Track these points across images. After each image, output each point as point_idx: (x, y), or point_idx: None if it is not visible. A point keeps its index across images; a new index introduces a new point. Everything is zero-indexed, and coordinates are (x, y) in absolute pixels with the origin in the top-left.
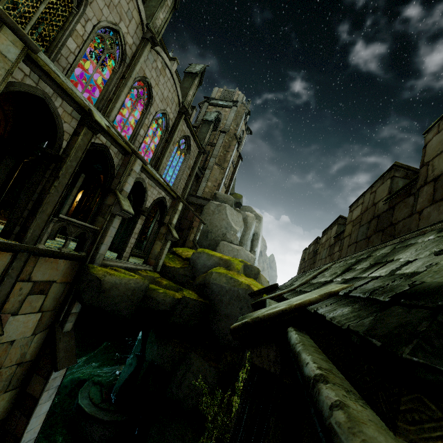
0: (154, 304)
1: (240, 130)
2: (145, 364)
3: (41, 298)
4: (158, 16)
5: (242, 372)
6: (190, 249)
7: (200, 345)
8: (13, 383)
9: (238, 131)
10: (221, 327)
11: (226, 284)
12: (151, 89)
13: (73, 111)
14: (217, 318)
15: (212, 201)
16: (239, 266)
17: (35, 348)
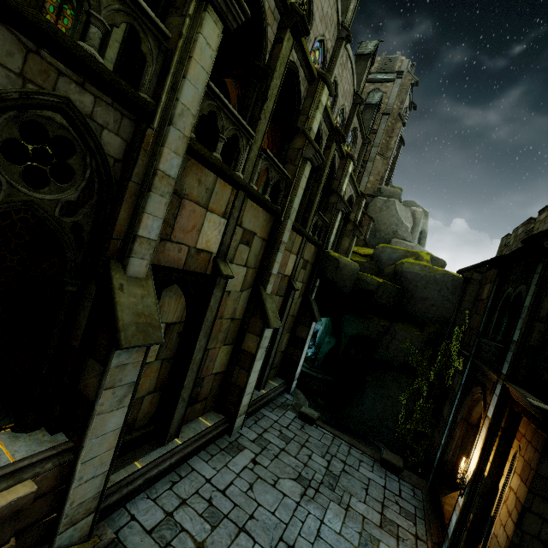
0: (364, 285)
1: (404, 107)
2: (345, 340)
3: (304, 272)
4: (349, 9)
5: (456, 330)
6: (363, 247)
7: (398, 323)
8: (289, 328)
9: (402, 109)
10: (418, 308)
11: (421, 271)
12: (337, 87)
13: (326, 130)
14: (411, 301)
15: (377, 197)
16: (427, 257)
17: (297, 308)
